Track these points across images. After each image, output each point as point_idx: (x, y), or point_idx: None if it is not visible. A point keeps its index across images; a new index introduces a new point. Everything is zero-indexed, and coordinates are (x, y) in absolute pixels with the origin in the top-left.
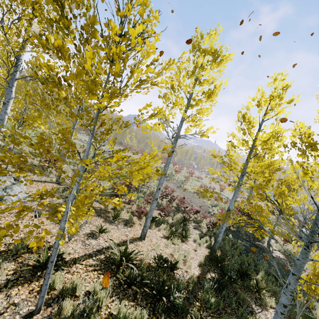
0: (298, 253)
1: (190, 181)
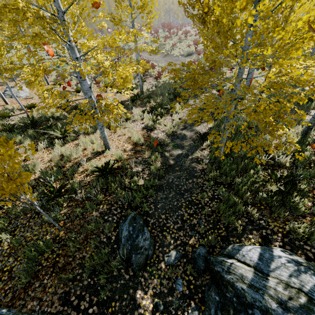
0: (235, 76)
1: (182, 44)
